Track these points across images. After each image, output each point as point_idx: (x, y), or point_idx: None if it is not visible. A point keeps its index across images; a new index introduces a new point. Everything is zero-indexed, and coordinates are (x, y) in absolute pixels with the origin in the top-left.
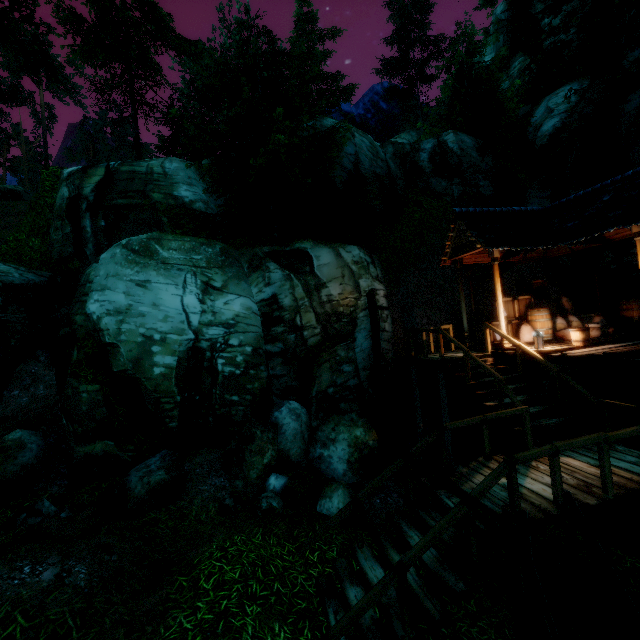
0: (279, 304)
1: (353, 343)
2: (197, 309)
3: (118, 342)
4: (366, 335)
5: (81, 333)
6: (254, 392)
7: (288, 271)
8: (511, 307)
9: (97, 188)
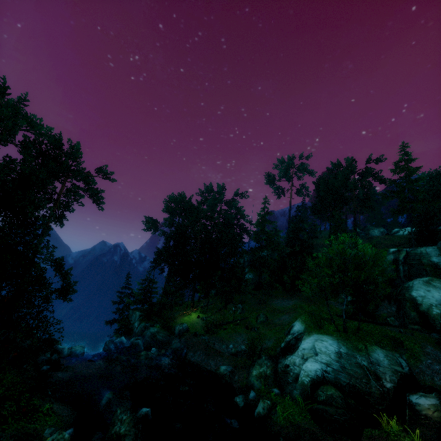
0: None
1: None
2: None
3: (422, 303)
4: None
5: (408, 299)
6: None
7: None
8: None
9: (404, 258)
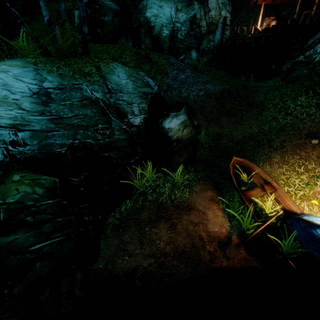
0: (196, 17)
1: (215, 35)
2: (174, 17)
3: (155, 25)
4: (219, 33)
5: (143, 24)
6: (185, 46)
7: (200, 5)
8: (267, 21)
9: None
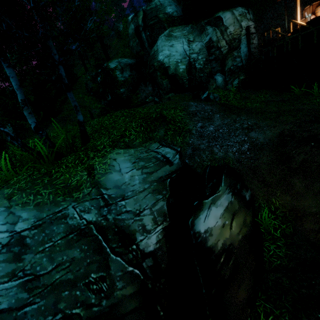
0: (212, 41)
1: (239, 50)
2: (187, 50)
3: (169, 65)
4: (245, 46)
5: (157, 68)
6: (207, 73)
7: (214, 27)
8: (309, 10)
9: (143, 20)
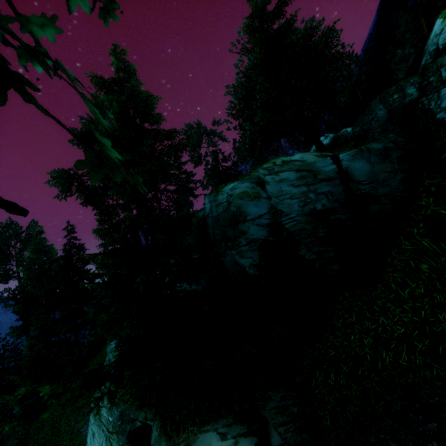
0: None
1: None
2: None
3: None
4: None
5: None
6: None
7: None
8: None
9: None
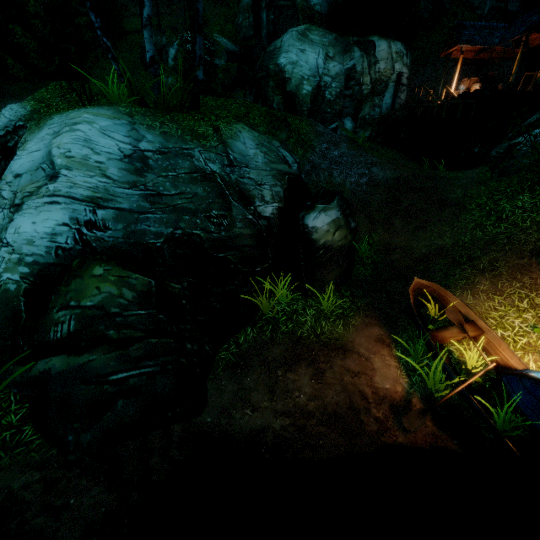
0: (355, 70)
1: (383, 98)
2: (321, 67)
3: (291, 77)
4: (390, 96)
5: (272, 74)
6: (336, 111)
7: (363, 52)
8: (466, 84)
9: None
